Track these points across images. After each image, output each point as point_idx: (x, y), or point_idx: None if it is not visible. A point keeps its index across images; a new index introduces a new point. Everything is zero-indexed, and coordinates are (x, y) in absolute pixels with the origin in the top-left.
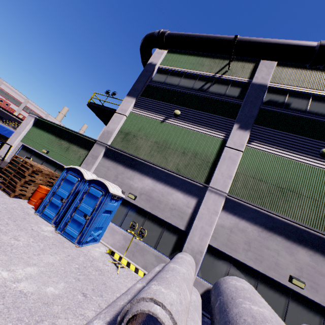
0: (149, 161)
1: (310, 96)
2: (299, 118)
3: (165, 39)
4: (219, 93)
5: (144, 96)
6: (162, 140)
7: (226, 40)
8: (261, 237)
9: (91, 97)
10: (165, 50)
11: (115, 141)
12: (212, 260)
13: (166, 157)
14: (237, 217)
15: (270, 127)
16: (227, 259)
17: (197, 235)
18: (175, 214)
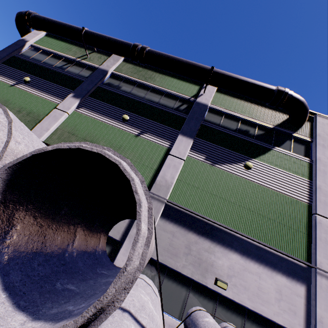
0: None
1: (137, 84)
2: (121, 96)
3: (32, 19)
4: (74, 72)
5: (6, 64)
6: (4, 100)
7: (77, 30)
8: None
9: None
10: (42, 33)
11: None
12: None
13: None
14: None
15: (99, 100)
16: None
17: None
18: None
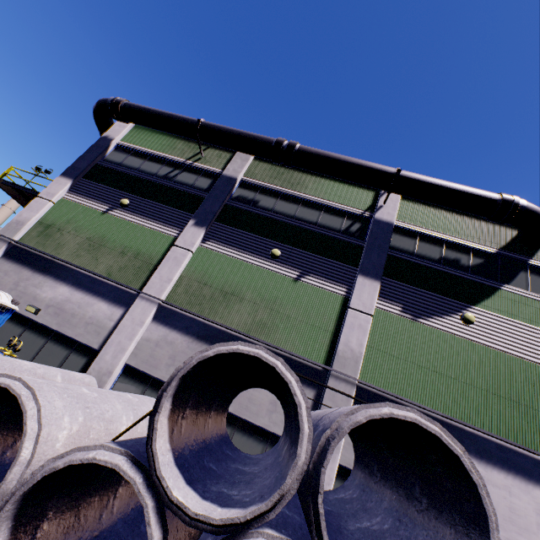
0: (70, 262)
1: (280, 194)
2: (262, 216)
3: (121, 110)
4: (186, 183)
5: (88, 179)
6: (98, 236)
7: (190, 123)
8: (190, 349)
9: (5, 173)
10: (130, 123)
11: (28, 236)
12: (127, 383)
13: (98, 257)
14: (169, 328)
15: (231, 225)
16: (146, 379)
17: (111, 352)
18: (92, 330)
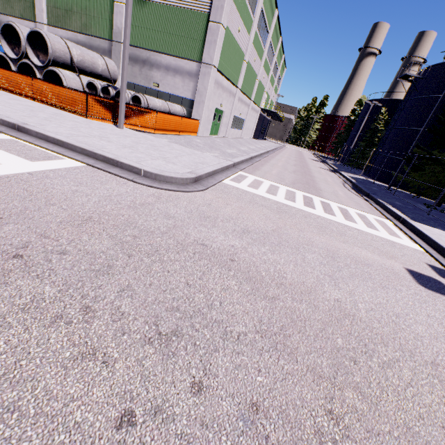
0: (4, 14)
1: None
2: None
3: None
4: None
5: None
6: None
7: None
8: None
9: None
10: None
11: None
12: None
13: (13, 7)
14: None
15: None
16: None
17: None
18: None
